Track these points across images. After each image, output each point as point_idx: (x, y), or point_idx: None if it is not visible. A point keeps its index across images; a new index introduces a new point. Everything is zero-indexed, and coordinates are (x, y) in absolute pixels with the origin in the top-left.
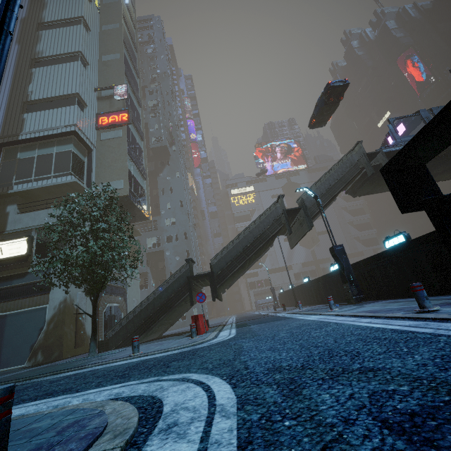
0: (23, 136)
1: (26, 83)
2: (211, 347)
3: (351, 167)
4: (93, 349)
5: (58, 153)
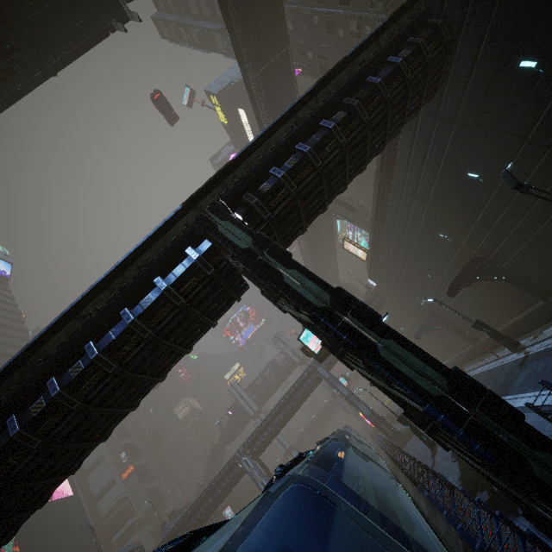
0: (102, 515)
1: (88, 489)
2: None
3: (214, 451)
4: None
5: (119, 512)
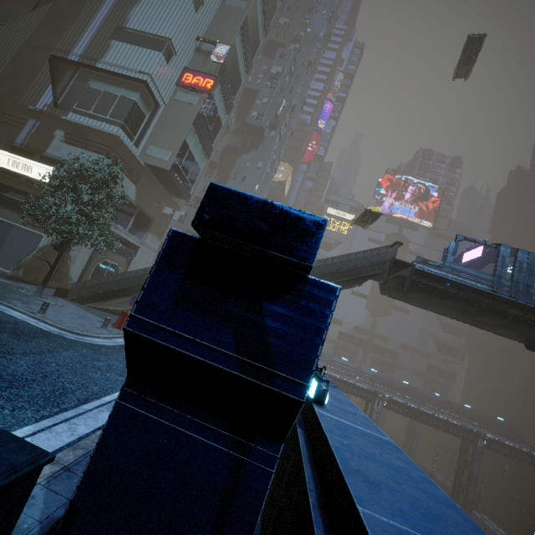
0: (100, 64)
1: (130, 4)
2: (60, 341)
3: (376, 264)
4: (39, 291)
5: (123, 97)
